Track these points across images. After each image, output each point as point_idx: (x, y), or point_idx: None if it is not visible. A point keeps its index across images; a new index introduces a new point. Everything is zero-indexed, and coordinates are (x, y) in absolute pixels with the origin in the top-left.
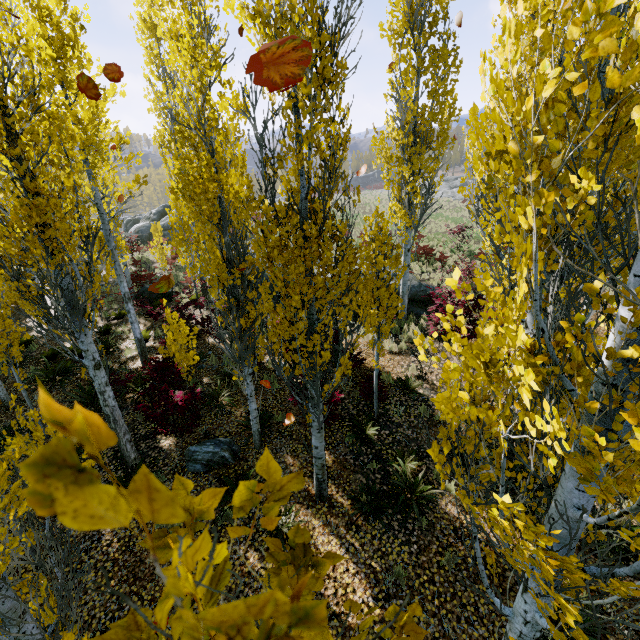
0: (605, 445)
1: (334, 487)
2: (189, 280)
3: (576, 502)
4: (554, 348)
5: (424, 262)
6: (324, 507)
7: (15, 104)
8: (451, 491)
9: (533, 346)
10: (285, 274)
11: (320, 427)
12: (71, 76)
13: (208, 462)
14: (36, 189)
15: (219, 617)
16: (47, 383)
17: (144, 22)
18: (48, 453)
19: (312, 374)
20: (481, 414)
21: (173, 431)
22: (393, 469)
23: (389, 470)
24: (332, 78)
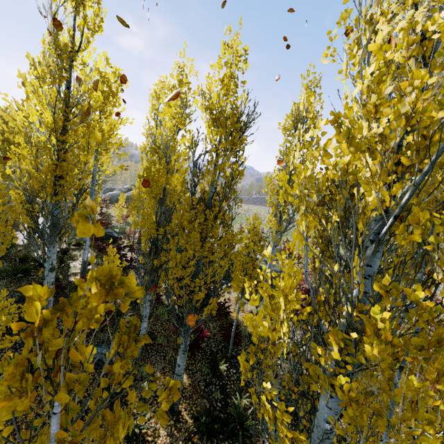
0: (338, 370)
1: (184, 405)
2: (131, 232)
3: (326, 417)
4: (317, 303)
5: (287, 258)
6: (172, 420)
7: (73, 116)
8: (271, 431)
9: (307, 301)
10: (188, 236)
11: (185, 349)
12: (107, 109)
13: (98, 361)
14: (65, 158)
15: (101, 272)
16: (10, 276)
17: (155, 93)
18: (82, 212)
19: (189, 306)
20: (269, 333)
21: (83, 330)
22: (231, 400)
23: (228, 402)
24: (238, 143)
